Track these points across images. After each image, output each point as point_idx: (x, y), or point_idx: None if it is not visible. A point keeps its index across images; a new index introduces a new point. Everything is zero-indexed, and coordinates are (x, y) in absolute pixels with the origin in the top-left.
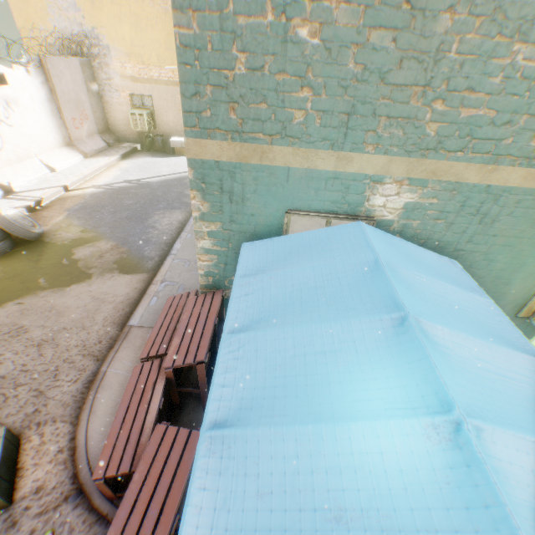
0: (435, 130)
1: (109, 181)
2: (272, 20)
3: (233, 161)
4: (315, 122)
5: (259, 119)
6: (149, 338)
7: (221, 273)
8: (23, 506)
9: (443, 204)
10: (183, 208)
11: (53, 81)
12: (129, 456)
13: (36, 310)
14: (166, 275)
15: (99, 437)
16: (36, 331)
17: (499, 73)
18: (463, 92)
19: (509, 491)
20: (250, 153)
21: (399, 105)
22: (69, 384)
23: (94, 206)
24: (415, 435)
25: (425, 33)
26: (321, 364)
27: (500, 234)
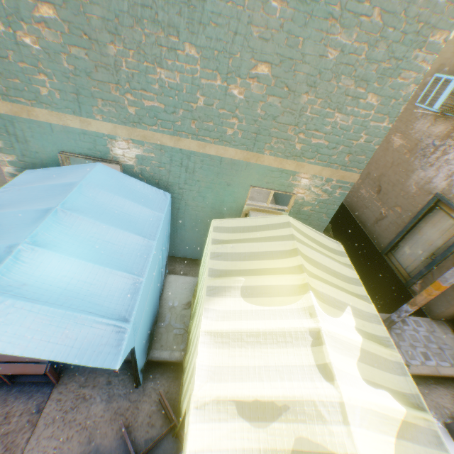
0: (134, 111)
1: None
2: (5, 30)
3: (11, 114)
4: (57, 96)
5: (19, 89)
6: None
7: None
8: None
9: (159, 158)
10: None
11: None
12: None
13: None
14: None
15: None
16: None
17: (156, 83)
18: (141, 91)
19: (27, 269)
20: (21, 110)
21: (106, 93)
22: None
23: None
24: (1, 251)
25: (103, 54)
26: (1, 229)
27: (202, 180)
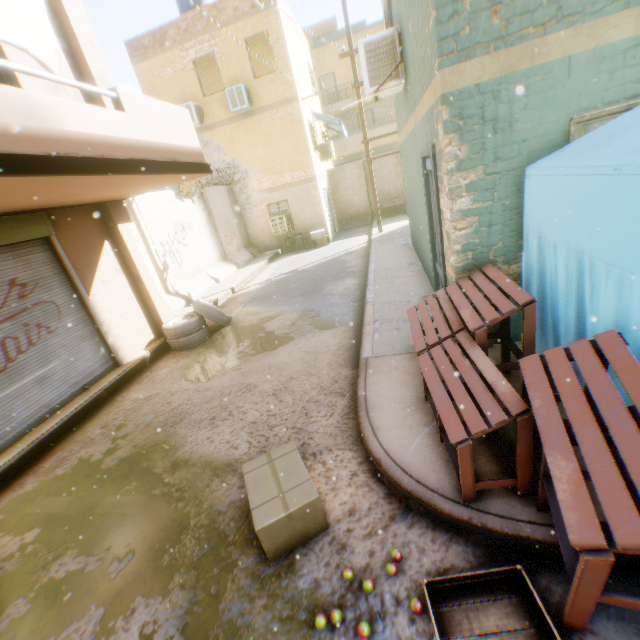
0: None
1: (266, 278)
2: None
3: (496, 78)
4: None
5: (526, 12)
6: (414, 338)
7: (484, 242)
8: (343, 529)
9: None
10: (352, 275)
11: (210, 206)
12: (493, 408)
13: (254, 371)
14: (375, 316)
15: (400, 448)
16: (264, 385)
17: None
18: None
19: None
20: (517, 59)
21: None
22: (325, 418)
23: (264, 295)
24: None
25: None
26: None
27: None
